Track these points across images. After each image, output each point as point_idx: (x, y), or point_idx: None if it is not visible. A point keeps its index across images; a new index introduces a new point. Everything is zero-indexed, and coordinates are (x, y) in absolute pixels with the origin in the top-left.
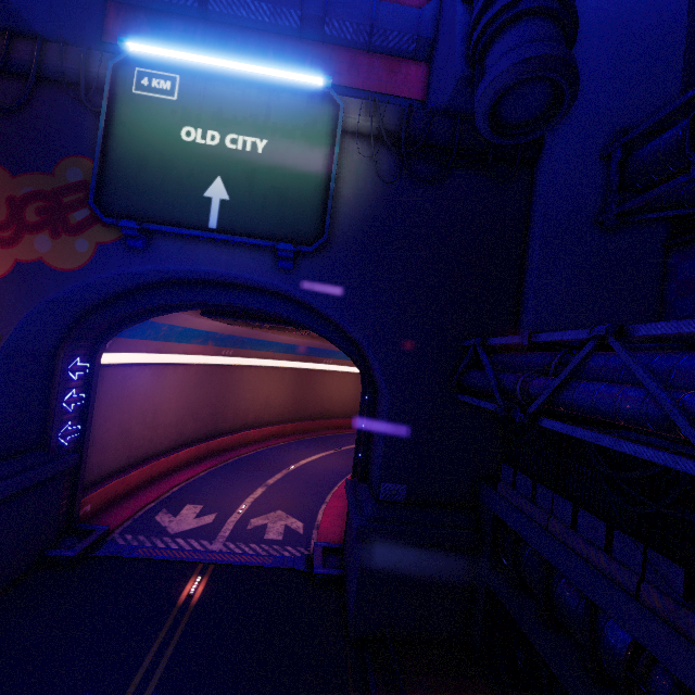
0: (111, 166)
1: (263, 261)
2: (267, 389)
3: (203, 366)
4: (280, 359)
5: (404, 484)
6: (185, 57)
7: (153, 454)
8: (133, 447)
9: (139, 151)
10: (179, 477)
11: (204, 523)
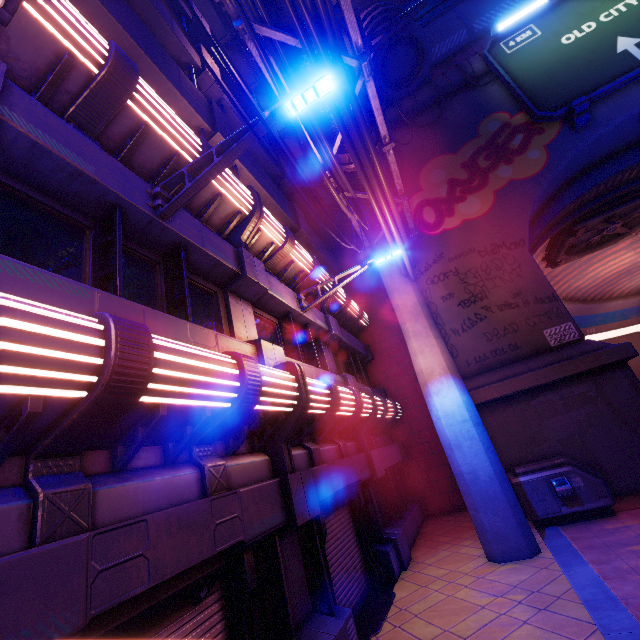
0: (529, 91)
1: None
2: None
3: None
4: None
5: None
6: (538, 4)
7: None
8: None
9: (541, 71)
10: None
11: None
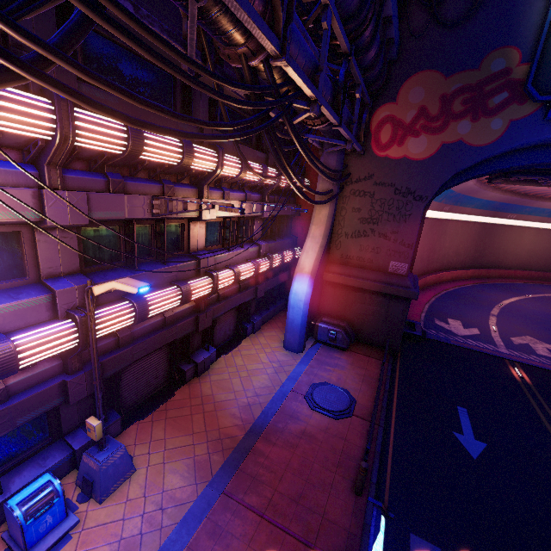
0: (550, 48)
1: None
2: (458, 240)
3: (431, 219)
4: (473, 215)
5: None
6: None
7: None
8: None
9: None
10: (421, 299)
11: (475, 333)
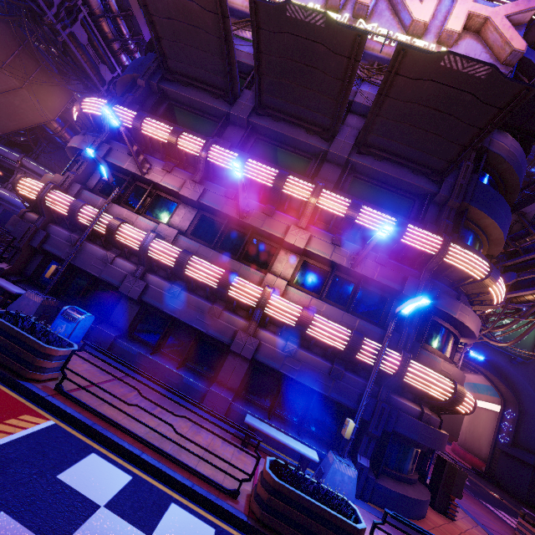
0: None
1: (504, 358)
2: None
3: None
4: None
5: None
6: None
7: None
8: None
9: None
10: None
11: None
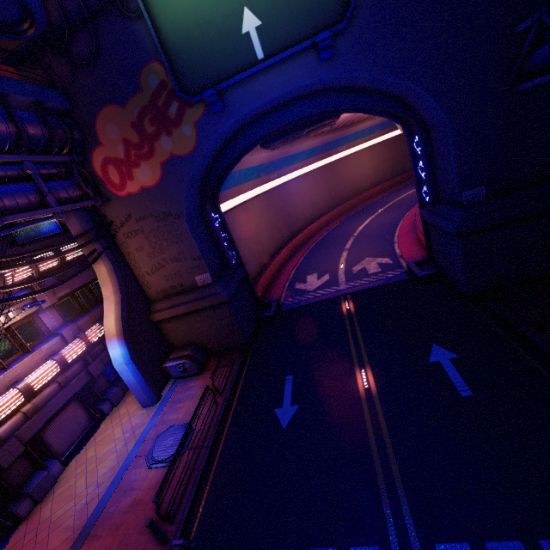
0: (172, 55)
1: (306, 64)
2: (308, 192)
3: (264, 193)
4: (307, 165)
5: (482, 186)
6: None
7: (268, 259)
8: (258, 258)
9: (182, 28)
10: (290, 266)
11: (325, 280)
